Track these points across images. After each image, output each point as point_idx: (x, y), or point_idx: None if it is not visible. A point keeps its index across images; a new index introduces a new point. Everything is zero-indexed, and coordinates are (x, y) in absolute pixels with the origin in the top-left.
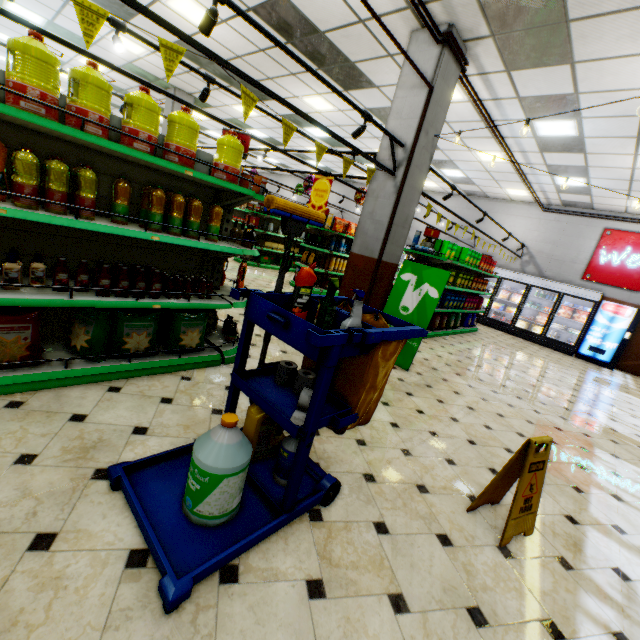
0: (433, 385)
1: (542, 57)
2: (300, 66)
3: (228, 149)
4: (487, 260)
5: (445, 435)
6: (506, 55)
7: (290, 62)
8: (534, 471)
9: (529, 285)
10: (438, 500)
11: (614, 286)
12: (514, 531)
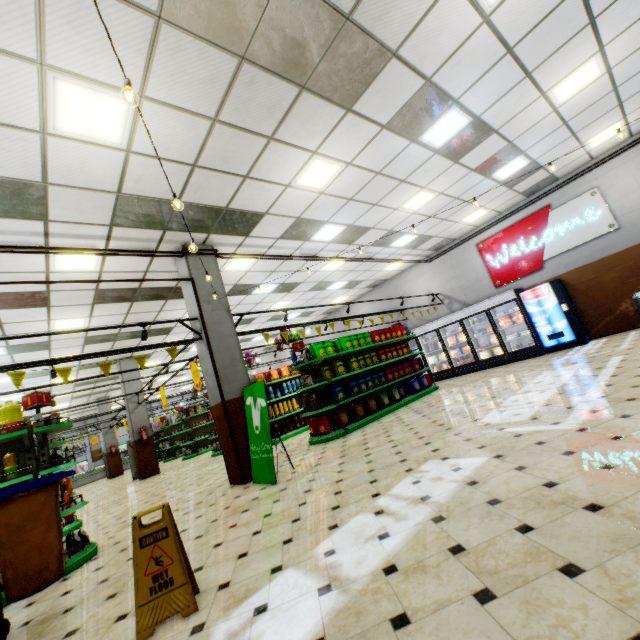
0: (291, 485)
1: (248, 222)
2: (157, 306)
3: (3, 414)
4: (381, 331)
5: (231, 540)
6: (232, 233)
7: (149, 308)
8: (154, 543)
9: (460, 320)
10: (125, 622)
11: (522, 277)
12: (155, 618)
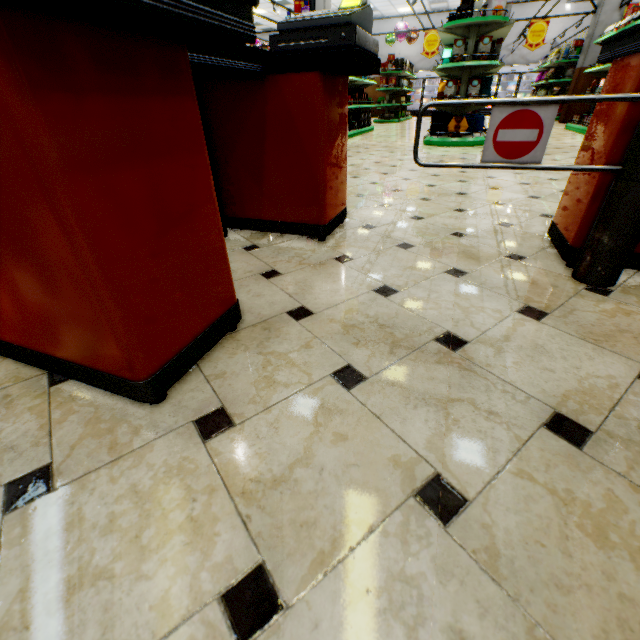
0: None
1: None
2: None
3: None
4: None
5: None
6: None
7: None
8: None
9: None
10: None
11: None
12: None
